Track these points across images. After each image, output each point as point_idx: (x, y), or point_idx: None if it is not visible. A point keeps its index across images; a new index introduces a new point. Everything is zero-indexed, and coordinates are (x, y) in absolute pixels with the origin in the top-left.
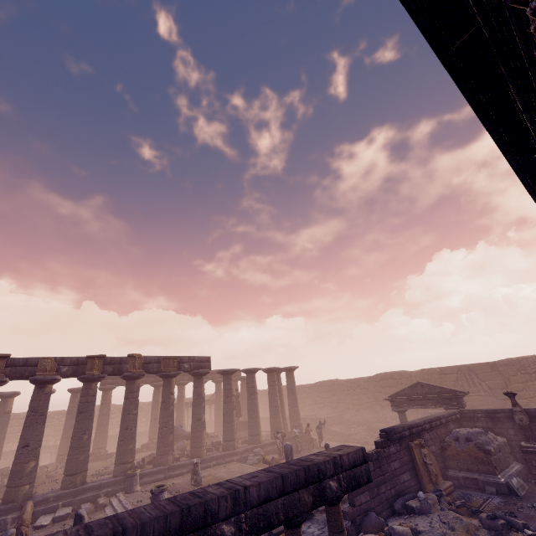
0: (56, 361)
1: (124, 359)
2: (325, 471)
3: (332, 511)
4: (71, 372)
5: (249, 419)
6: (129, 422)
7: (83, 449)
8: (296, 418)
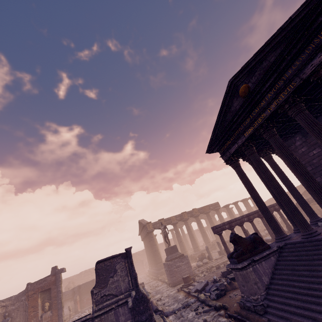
0: (174, 217)
1: (191, 211)
2: (274, 205)
3: (279, 212)
4: (180, 219)
5: None
6: (203, 230)
7: (195, 240)
8: None
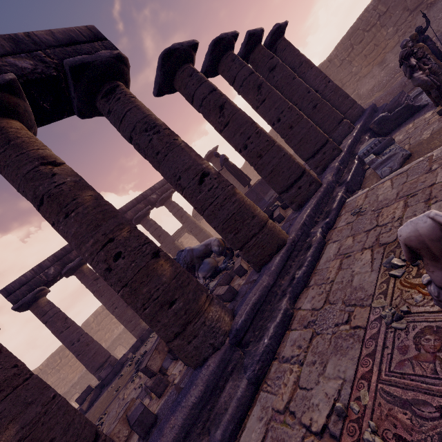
0: None
1: None
2: None
3: None
4: None
5: (288, 132)
6: None
7: None
8: (343, 96)
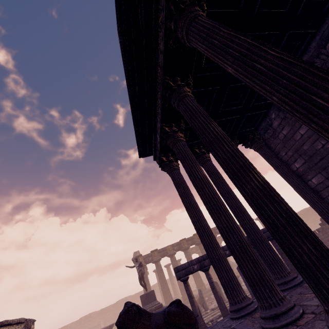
0: (171, 246)
1: (192, 237)
2: None
3: None
4: (178, 248)
5: None
6: None
7: (198, 276)
8: None
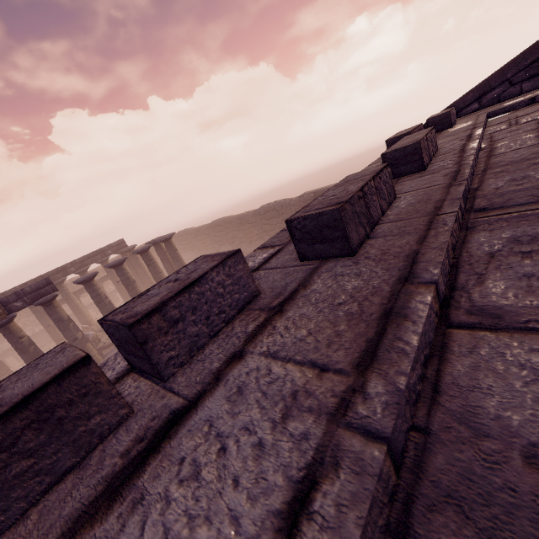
0: None
1: None
2: None
3: None
4: None
5: None
6: None
7: None
8: None
